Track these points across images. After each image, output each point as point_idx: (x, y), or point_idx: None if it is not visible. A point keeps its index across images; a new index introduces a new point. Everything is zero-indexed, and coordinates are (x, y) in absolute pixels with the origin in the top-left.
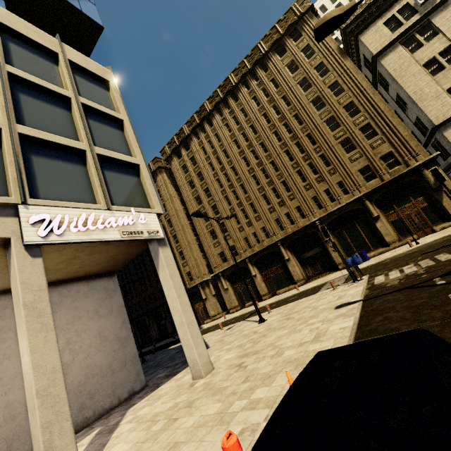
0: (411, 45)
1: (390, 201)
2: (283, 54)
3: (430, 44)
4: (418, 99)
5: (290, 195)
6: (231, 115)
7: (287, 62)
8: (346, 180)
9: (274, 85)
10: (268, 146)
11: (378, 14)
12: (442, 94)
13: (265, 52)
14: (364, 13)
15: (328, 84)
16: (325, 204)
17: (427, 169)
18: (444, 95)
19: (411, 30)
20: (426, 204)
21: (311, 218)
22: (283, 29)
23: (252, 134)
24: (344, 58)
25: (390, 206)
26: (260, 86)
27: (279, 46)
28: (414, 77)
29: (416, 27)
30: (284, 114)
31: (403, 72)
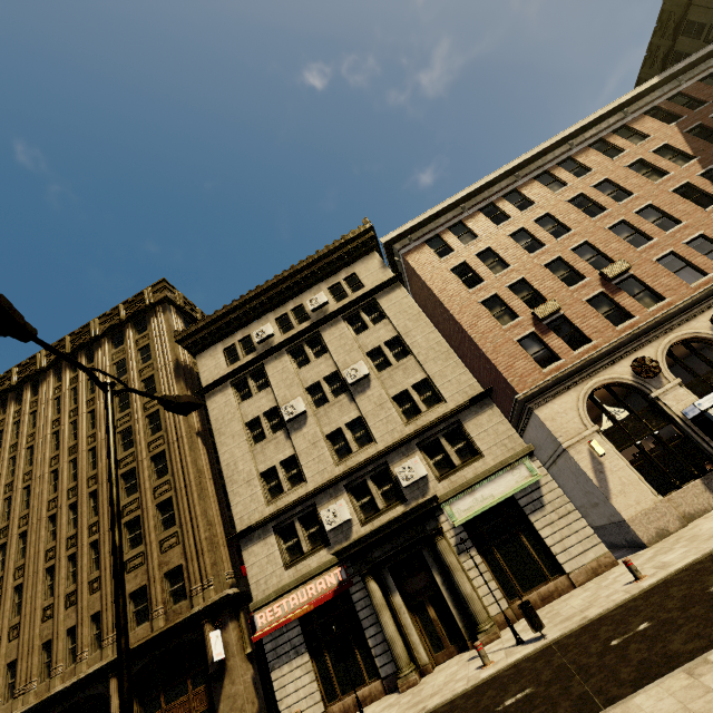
0: (244, 389)
1: (160, 683)
2: (121, 346)
3: (258, 396)
4: (229, 476)
5: (16, 625)
6: (16, 417)
7: (118, 359)
8: (105, 612)
9: (92, 387)
10: (33, 496)
11: (219, 336)
12: (255, 478)
13: (95, 336)
14: (205, 330)
15: (148, 412)
16: (53, 667)
17: (214, 621)
18: (256, 481)
19: (245, 370)
20: (206, 706)
21: (16, 705)
22: (128, 313)
23: (24, 465)
24: (177, 379)
25: (157, 695)
26: (74, 382)
27: (121, 332)
28: (233, 440)
29: (250, 368)
30: (78, 442)
31: (224, 426)
